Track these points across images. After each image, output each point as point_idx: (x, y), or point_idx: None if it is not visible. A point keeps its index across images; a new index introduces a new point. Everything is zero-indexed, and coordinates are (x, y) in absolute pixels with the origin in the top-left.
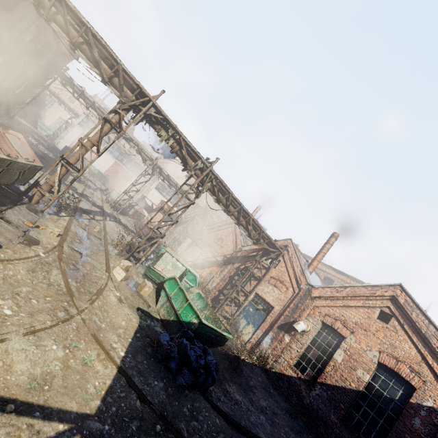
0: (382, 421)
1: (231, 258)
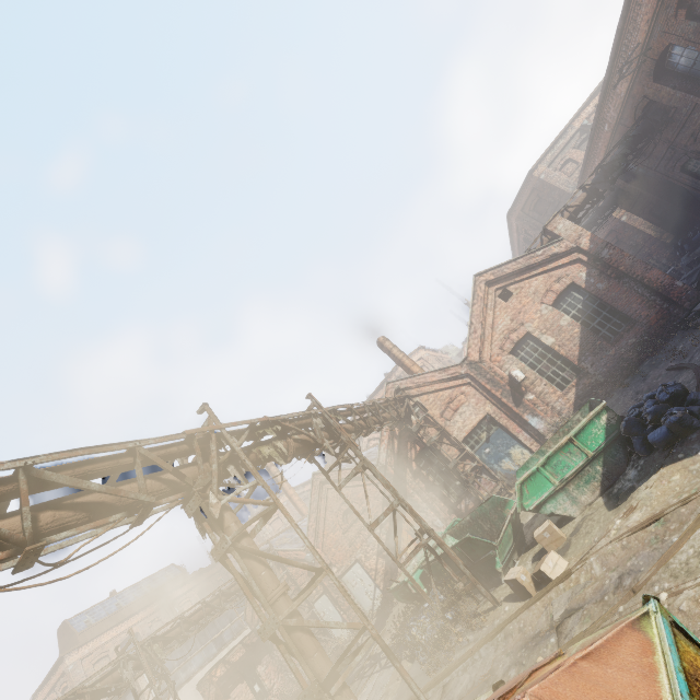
0: (604, 312)
1: (395, 486)
